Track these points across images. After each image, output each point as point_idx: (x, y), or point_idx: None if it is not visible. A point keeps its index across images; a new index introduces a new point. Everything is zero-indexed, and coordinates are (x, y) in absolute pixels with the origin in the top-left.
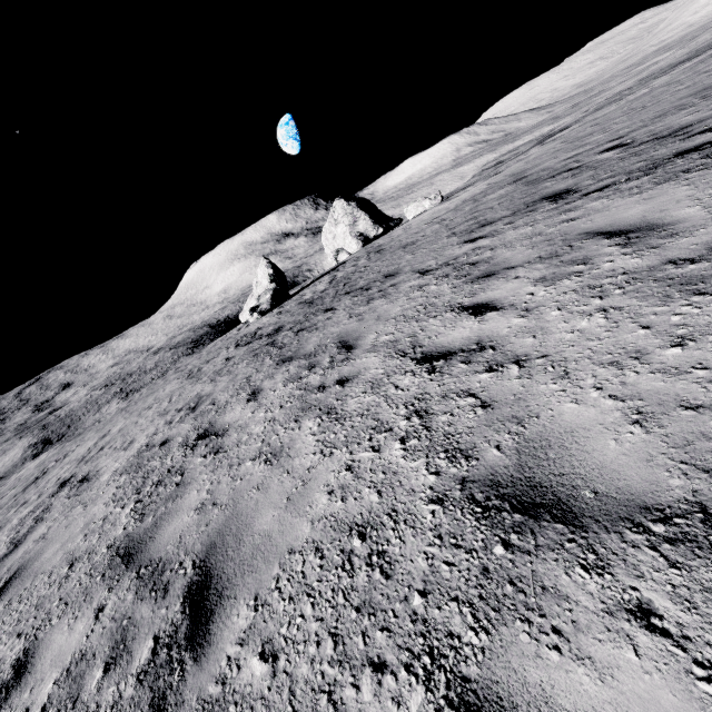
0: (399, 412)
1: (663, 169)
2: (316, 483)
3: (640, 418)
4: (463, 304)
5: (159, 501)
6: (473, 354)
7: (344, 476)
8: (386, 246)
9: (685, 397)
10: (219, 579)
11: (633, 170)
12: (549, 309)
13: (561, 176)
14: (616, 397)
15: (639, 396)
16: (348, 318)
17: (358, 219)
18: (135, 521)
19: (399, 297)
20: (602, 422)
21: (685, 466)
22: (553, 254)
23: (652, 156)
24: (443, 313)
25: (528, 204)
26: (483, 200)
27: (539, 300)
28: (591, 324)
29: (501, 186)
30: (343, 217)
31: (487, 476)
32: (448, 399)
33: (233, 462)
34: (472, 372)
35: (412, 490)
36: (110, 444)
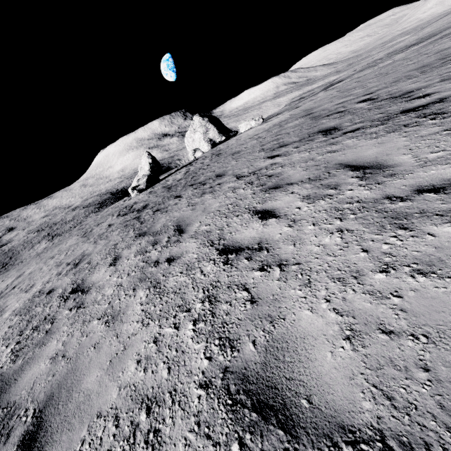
0: (198, 295)
1: (392, 122)
2: (132, 350)
3: (350, 335)
4: (256, 208)
5: (31, 345)
6: (254, 252)
7: (150, 348)
8: (223, 151)
9: (383, 321)
10: (46, 432)
11: (375, 119)
12: (307, 223)
13: (332, 116)
14: (338, 311)
15: (352, 313)
16: (187, 206)
17: (209, 130)
18: (10, 361)
19: (220, 195)
20: (325, 333)
21: (375, 390)
22: (317, 177)
23: (387, 110)
24: (243, 213)
25: (310, 134)
26: (285, 127)
27: (302, 214)
28: (331, 241)
29: (297, 117)
30: (199, 127)
31: (242, 369)
32: (231, 290)
33: (86, 318)
34: (250, 268)
35: (190, 371)
36: (20, 285)
